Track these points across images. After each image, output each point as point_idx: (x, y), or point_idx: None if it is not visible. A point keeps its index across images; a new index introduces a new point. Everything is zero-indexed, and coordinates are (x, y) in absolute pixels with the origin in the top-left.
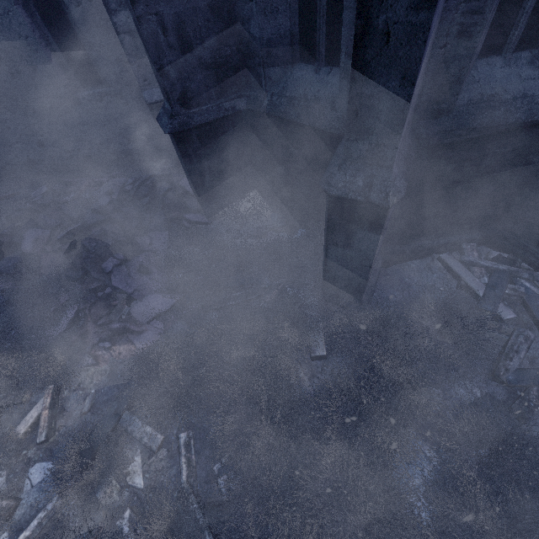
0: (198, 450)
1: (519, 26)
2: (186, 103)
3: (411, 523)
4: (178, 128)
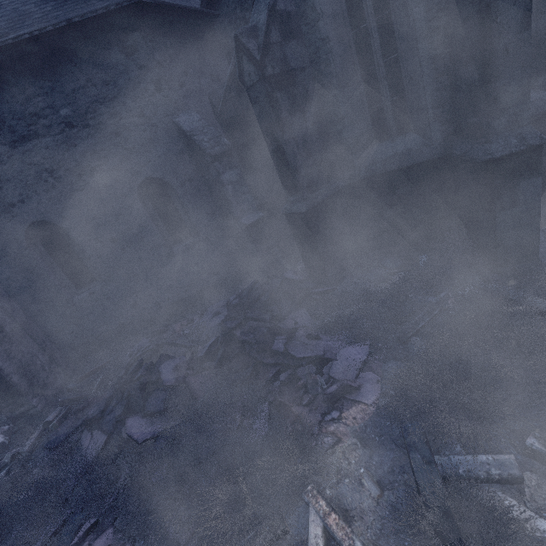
0: None
1: None
2: (310, 189)
3: None
4: (311, 205)
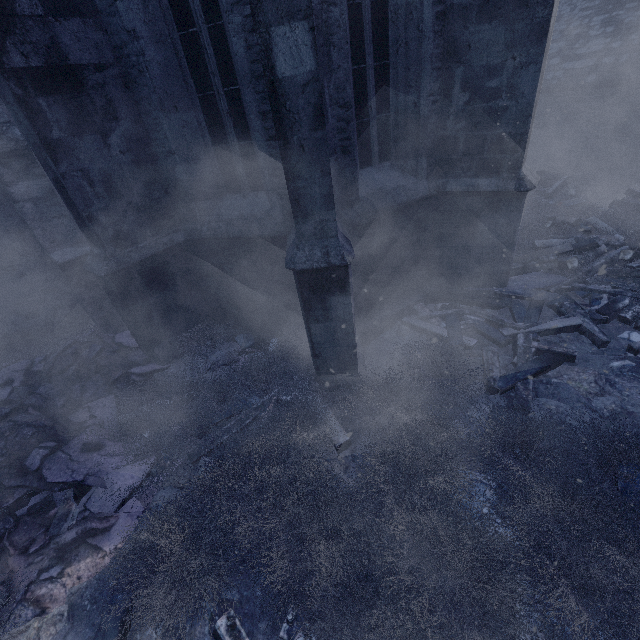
0: (249, 632)
1: (375, 149)
2: (120, 243)
3: (501, 543)
4: (115, 268)
